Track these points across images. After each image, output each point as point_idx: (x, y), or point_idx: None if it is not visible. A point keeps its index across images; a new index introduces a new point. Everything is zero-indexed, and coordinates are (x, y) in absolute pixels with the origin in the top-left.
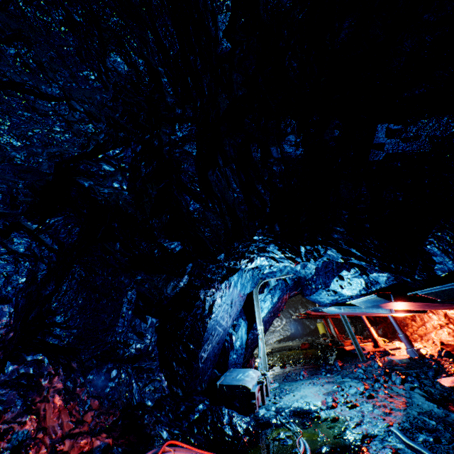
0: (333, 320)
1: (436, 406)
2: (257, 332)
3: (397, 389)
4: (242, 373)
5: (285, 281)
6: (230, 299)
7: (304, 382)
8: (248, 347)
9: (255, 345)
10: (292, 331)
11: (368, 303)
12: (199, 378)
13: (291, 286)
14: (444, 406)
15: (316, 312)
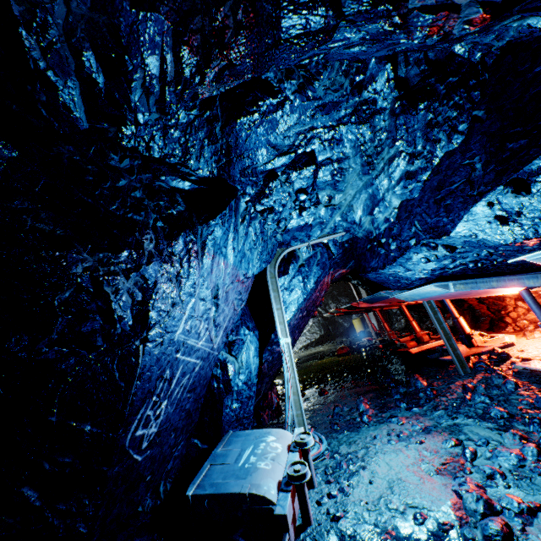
0: (375, 314)
1: None
2: (278, 348)
3: None
4: (253, 445)
5: (328, 248)
6: (211, 287)
7: (378, 434)
8: (264, 376)
9: (275, 370)
10: (322, 333)
11: None
12: (146, 480)
13: (337, 258)
14: None
15: (372, 303)
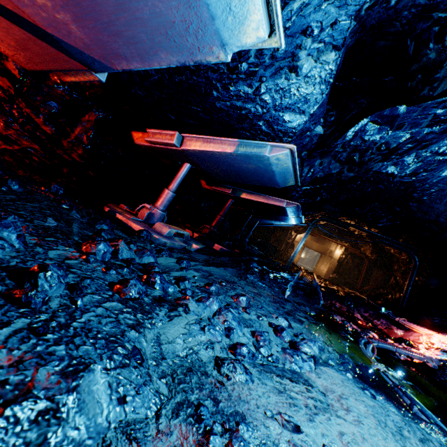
0: None
1: (224, 269)
2: None
3: (183, 273)
4: None
5: None
6: None
7: None
8: None
9: None
10: None
11: (280, 170)
12: None
13: None
14: (219, 265)
15: None
